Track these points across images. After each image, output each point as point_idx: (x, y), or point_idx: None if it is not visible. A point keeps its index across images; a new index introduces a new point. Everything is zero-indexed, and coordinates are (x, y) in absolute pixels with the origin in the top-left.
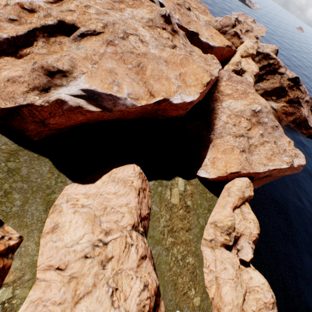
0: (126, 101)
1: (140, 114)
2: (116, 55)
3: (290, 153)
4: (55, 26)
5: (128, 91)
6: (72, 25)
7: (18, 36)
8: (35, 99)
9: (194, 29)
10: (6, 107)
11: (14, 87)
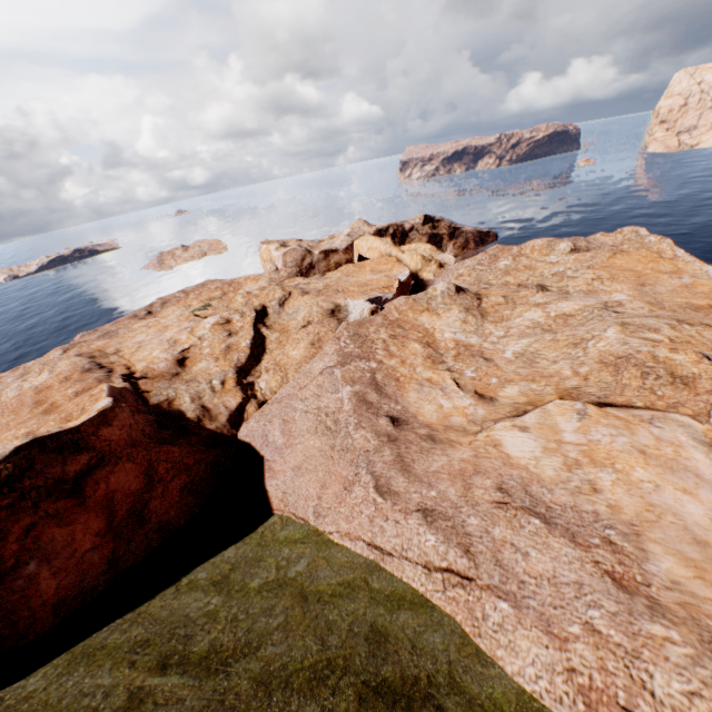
0: None
1: None
2: None
3: (632, 236)
4: None
5: None
6: None
7: None
8: None
9: (392, 282)
10: None
11: None
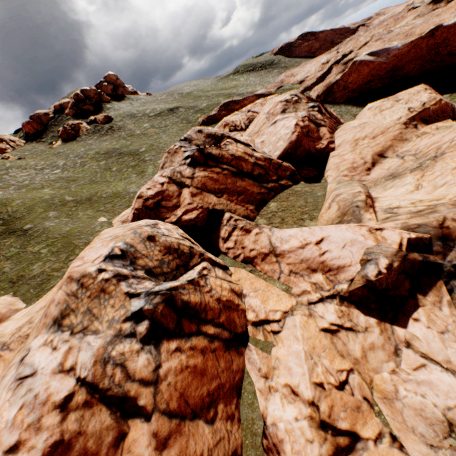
0: (397, 47)
1: (417, 65)
2: (383, 43)
3: None
4: (340, 59)
5: (398, 43)
6: (349, 52)
7: (324, 73)
8: (339, 76)
9: None
10: (326, 89)
11: (329, 80)
